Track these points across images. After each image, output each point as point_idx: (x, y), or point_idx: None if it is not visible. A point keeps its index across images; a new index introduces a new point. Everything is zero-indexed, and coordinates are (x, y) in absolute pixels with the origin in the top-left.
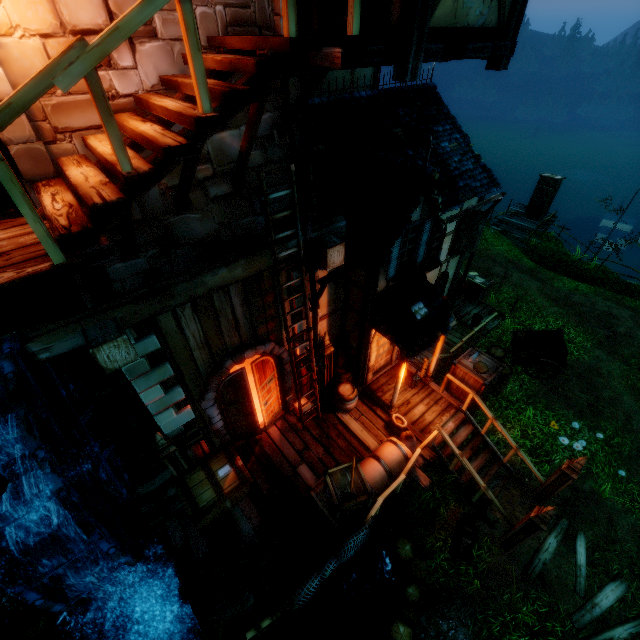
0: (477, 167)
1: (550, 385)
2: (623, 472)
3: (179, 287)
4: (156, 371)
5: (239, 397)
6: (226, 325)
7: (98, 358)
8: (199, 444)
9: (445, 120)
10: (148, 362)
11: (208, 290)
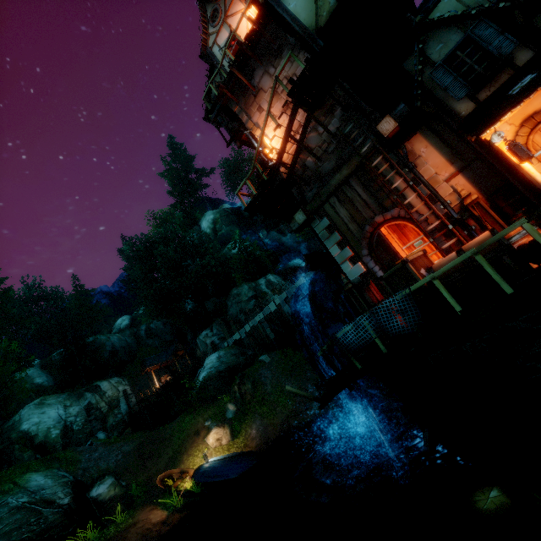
0: None
1: None
2: None
3: (323, 191)
4: (332, 237)
5: (391, 257)
6: (360, 206)
7: (296, 219)
8: (371, 291)
9: None
10: (330, 233)
11: (335, 187)
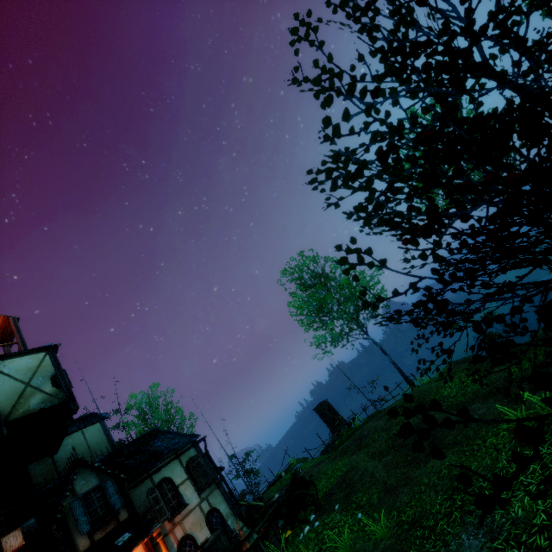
0: (182, 438)
1: (320, 512)
2: (359, 514)
3: None
4: None
5: None
6: None
7: None
8: None
9: (161, 435)
10: None
11: None
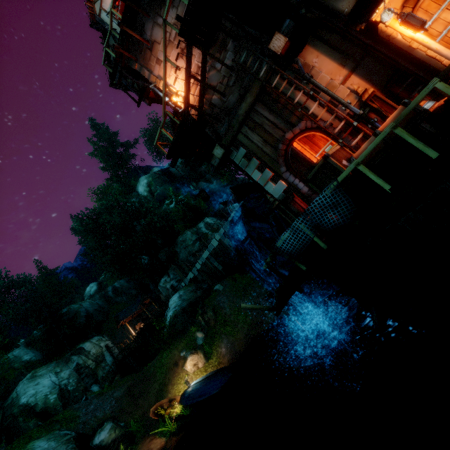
0: None
1: None
2: None
3: (233, 122)
4: (251, 163)
5: (307, 167)
6: (269, 128)
7: (215, 155)
8: (296, 203)
9: None
10: (248, 161)
11: (243, 116)
